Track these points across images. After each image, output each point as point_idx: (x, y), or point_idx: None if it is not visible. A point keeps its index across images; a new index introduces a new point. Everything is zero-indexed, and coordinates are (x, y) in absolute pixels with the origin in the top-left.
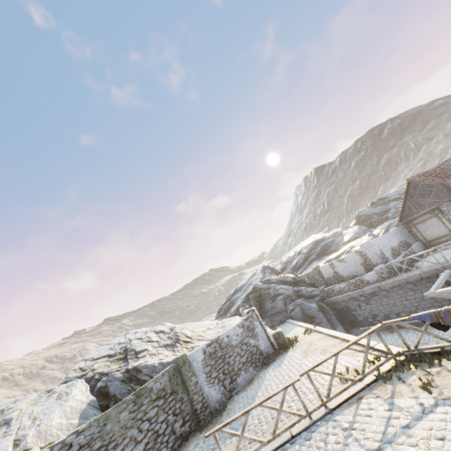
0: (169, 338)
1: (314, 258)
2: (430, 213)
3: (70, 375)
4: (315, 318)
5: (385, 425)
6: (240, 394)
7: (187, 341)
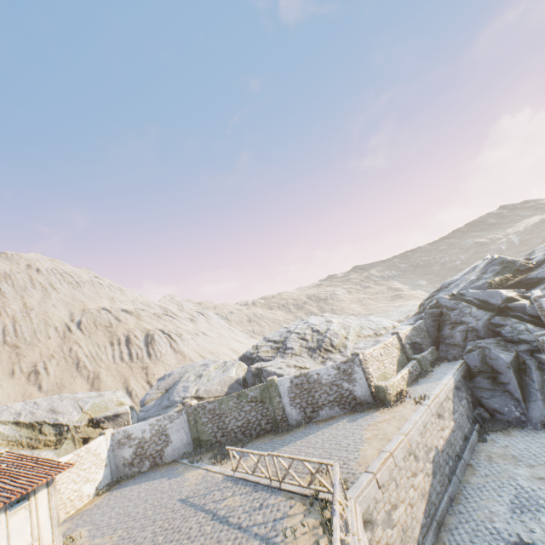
0: (317, 341)
1: None
2: None
3: (248, 350)
4: (500, 374)
5: (259, 523)
6: (313, 424)
7: (327, 350)
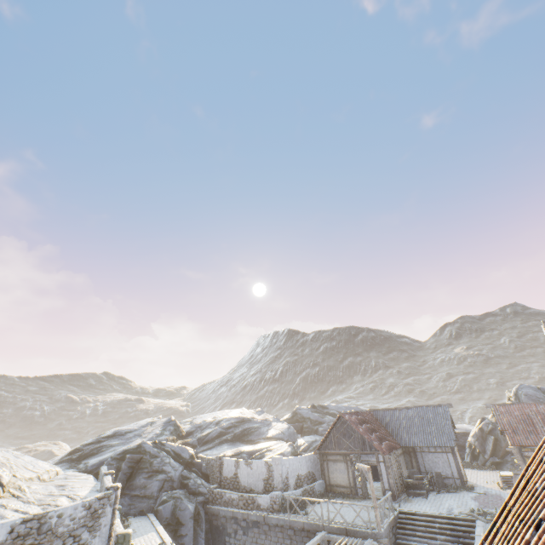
0: None
1: (229, 438)
2: (343, 456)
3: None
4: (183, 525)
5: None
6: None
7: None
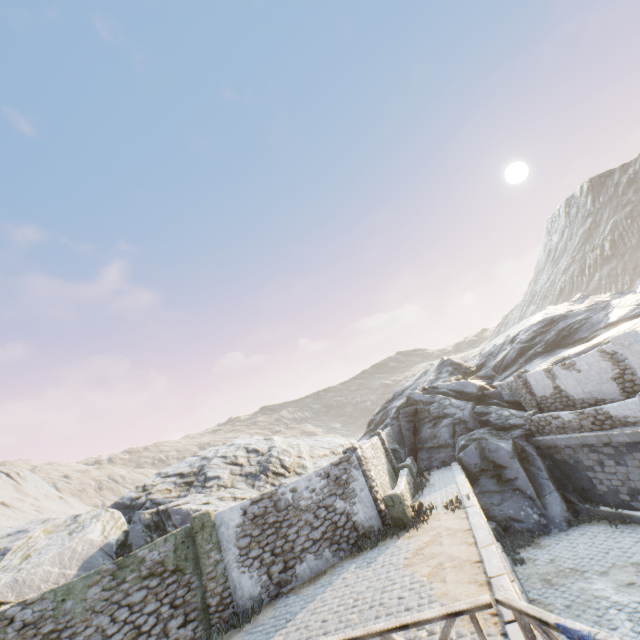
0: (258, 463)
1: (539, 351)
2: None
3: (127, 494)
4: (504, 469)
5: None
6: (289, 597)
7: (278, 473)
